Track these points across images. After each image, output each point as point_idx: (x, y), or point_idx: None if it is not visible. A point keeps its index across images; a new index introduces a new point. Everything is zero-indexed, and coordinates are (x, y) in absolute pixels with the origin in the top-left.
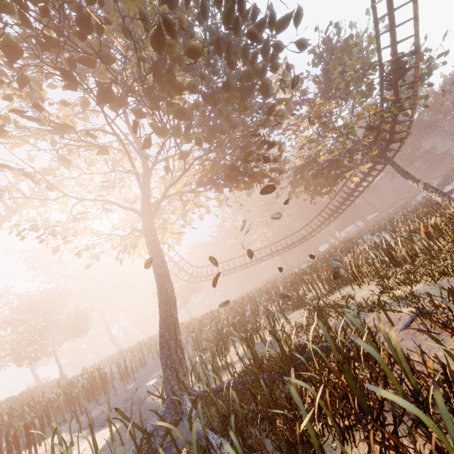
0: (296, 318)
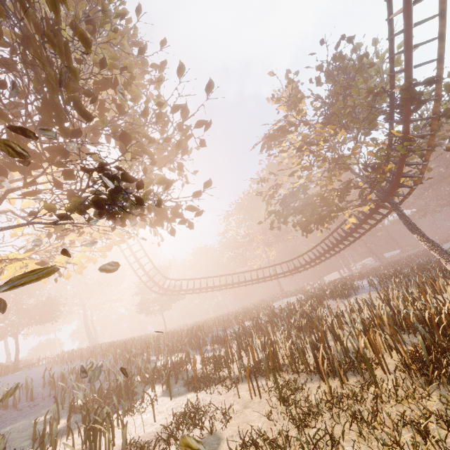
0: (171, 414)
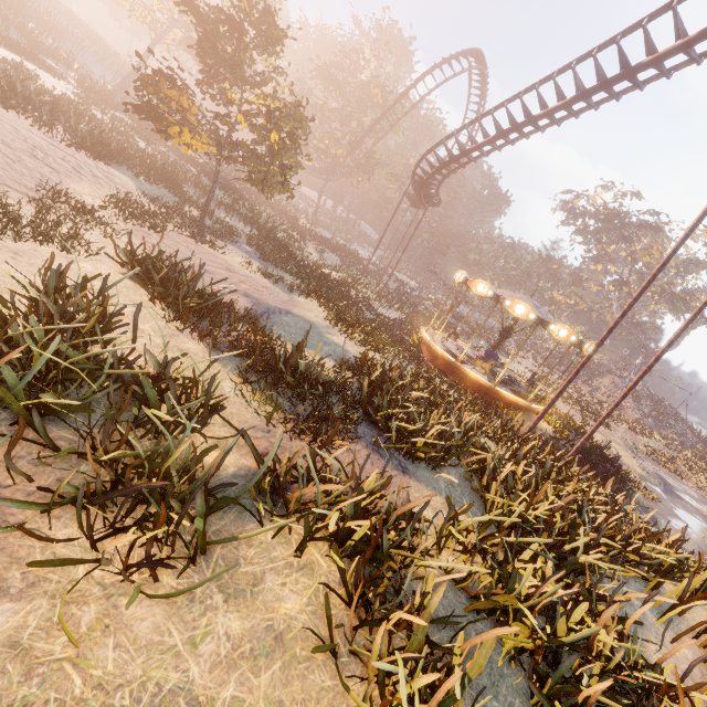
0: None
